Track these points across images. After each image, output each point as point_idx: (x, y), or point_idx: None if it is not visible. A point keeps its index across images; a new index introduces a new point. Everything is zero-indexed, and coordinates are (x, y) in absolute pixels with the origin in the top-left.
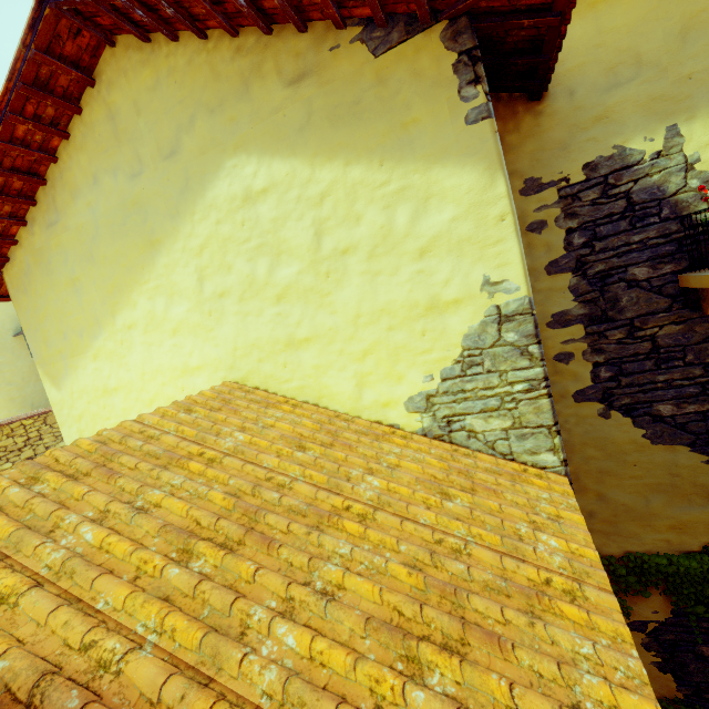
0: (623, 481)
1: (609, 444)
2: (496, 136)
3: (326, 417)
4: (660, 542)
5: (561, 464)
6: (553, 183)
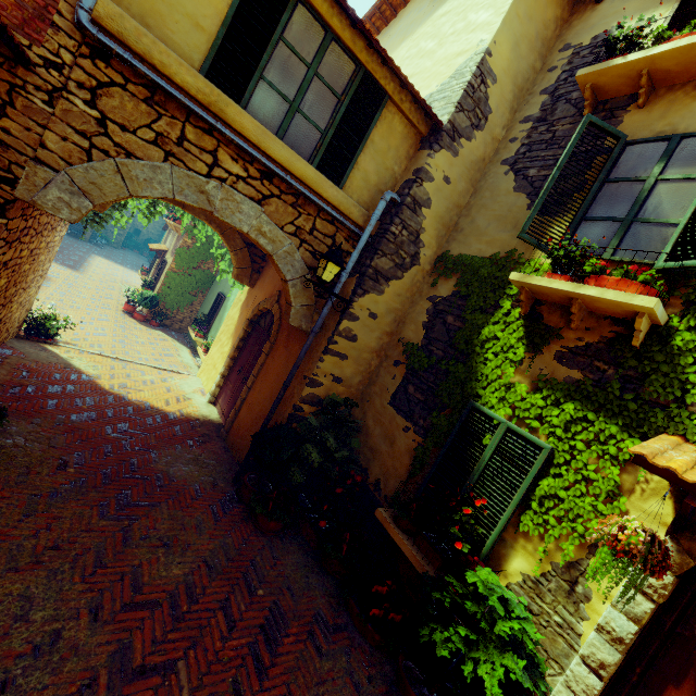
0: (487, 212)
1: (496, 190)
2: None
3: None
4: (477, 250)
5: (446, 121)
6: (575, 46)
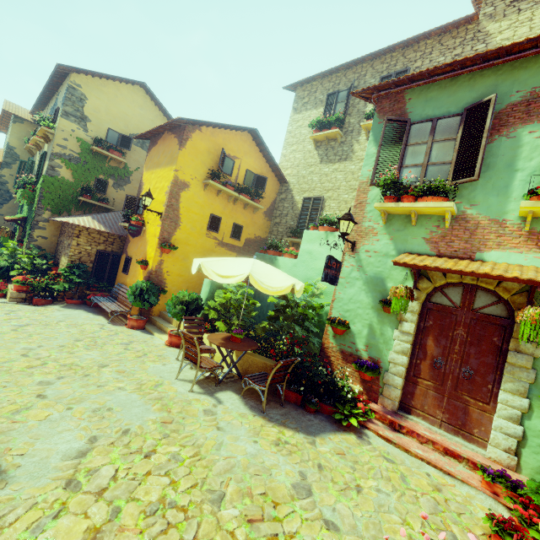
0: None
1: None
2: (13, 125)
3: (0, 153)
4: None
5: (3, 161)
6: None
